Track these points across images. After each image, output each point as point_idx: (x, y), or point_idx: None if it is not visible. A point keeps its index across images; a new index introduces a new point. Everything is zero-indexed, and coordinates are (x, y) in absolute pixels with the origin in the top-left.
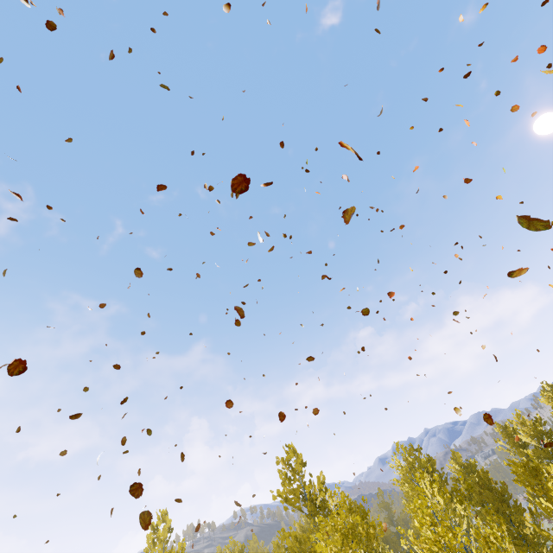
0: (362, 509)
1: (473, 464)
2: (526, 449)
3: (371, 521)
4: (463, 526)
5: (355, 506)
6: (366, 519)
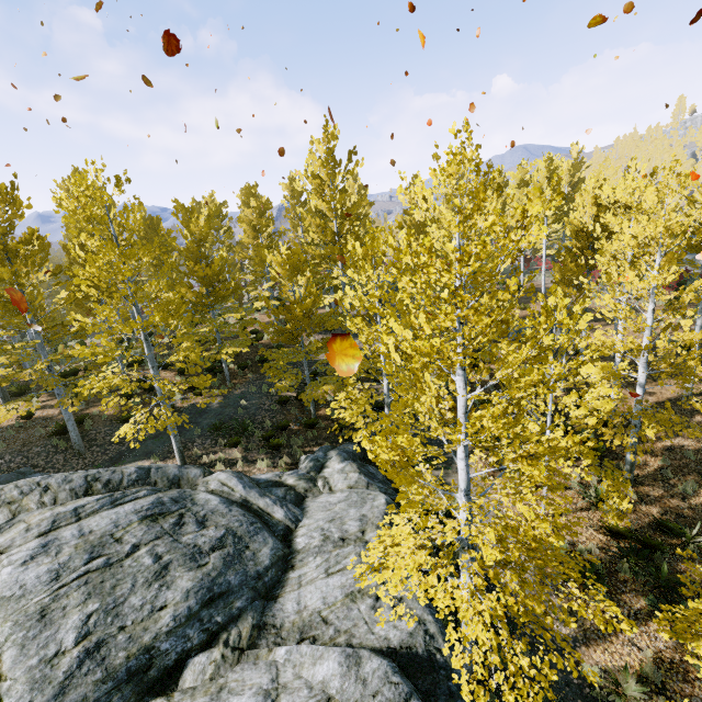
0: (11, 182)
1: None
2: None
3: (20, 200)
4: None
5: None
6: None
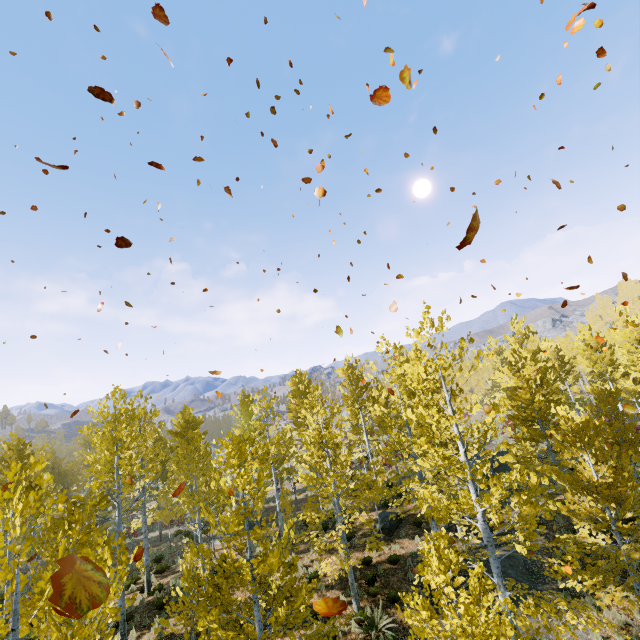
0: None
1: (199, 422)
2: (252, 418)
3: None
4: (146, 480)
5: (19, 444)
6: (28, 460)
